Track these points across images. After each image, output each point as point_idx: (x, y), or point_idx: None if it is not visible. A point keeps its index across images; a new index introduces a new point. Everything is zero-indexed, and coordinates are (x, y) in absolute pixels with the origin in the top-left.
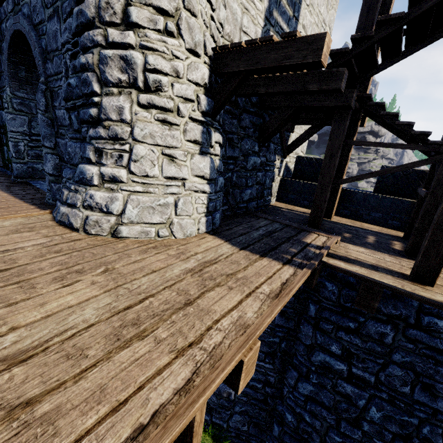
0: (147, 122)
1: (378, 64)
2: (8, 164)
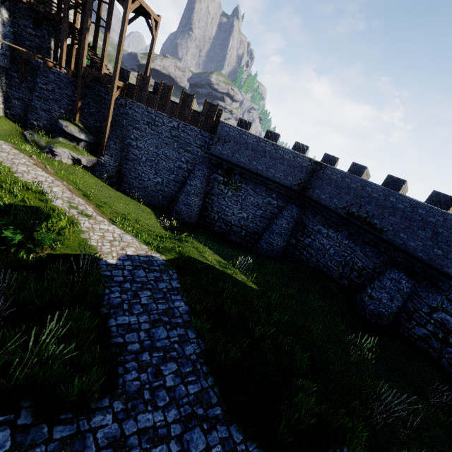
0: None
1: (62, 10)
2: None
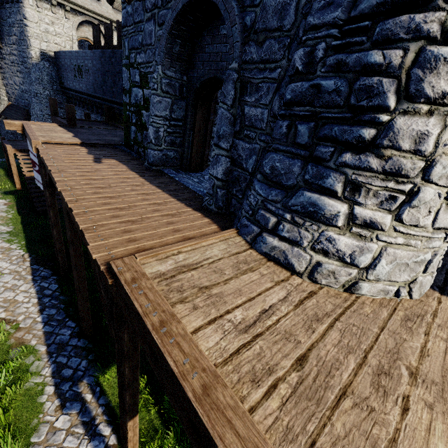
0: None
1: None
2: (134, 145)
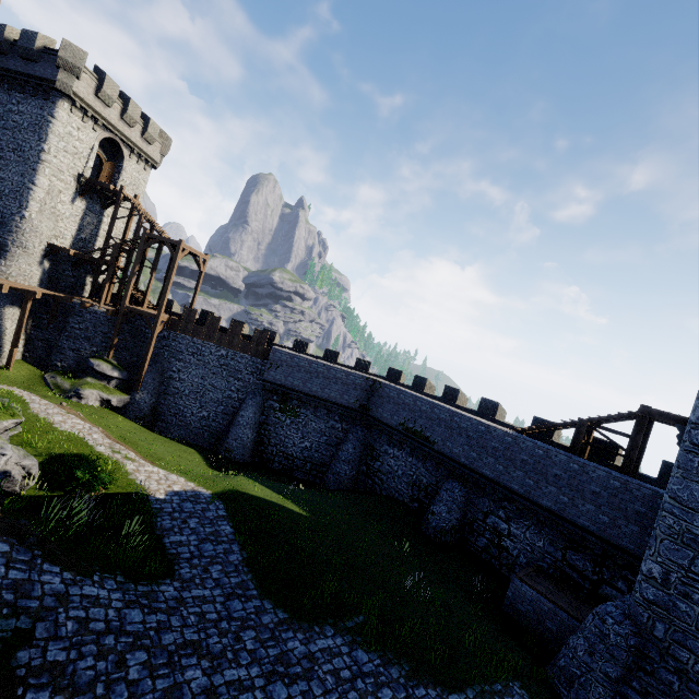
0: (24, 255)
1: (107, 255)
2: None
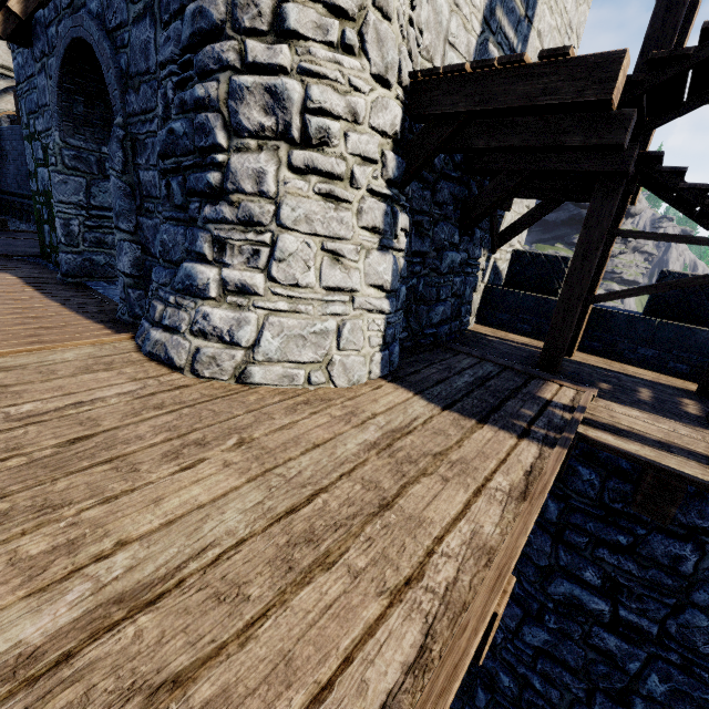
0: (301, 197)
1: (682, 102)
2: (50, 253)
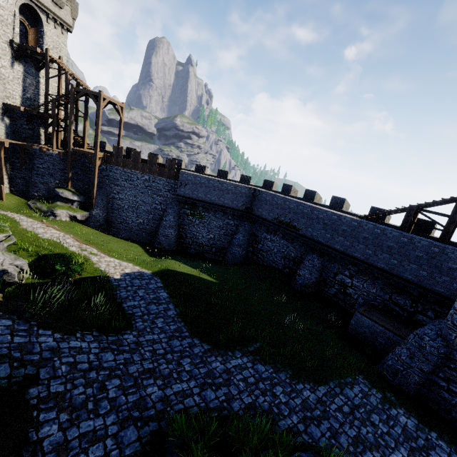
0: None
1: (49, 110)
2: None
